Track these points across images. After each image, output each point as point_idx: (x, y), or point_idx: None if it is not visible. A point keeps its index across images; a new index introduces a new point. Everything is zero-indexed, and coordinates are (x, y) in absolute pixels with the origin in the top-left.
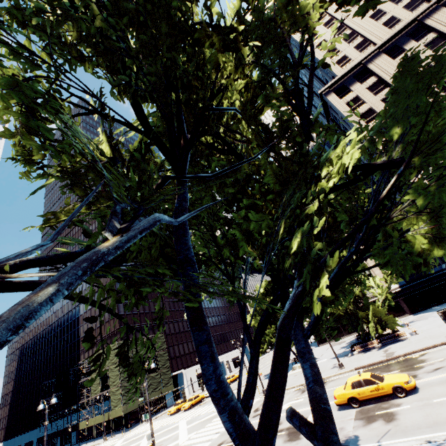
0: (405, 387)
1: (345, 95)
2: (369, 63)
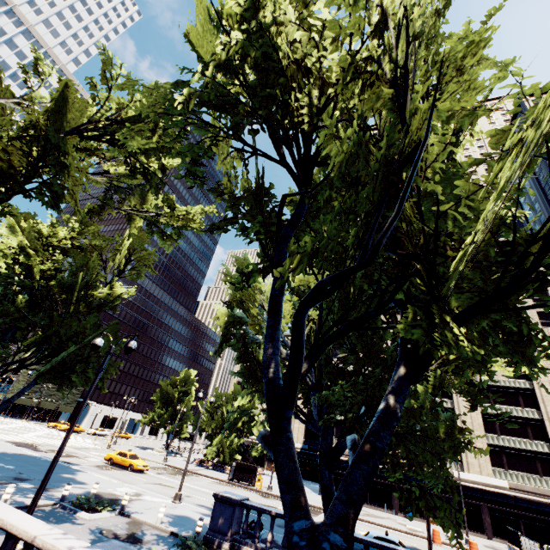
0: (135, 467)
1: None
2: None
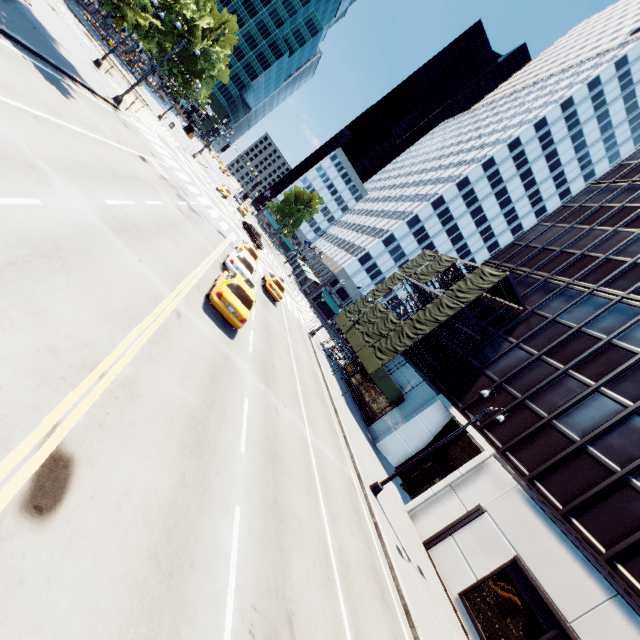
0: None
1: None
2: None
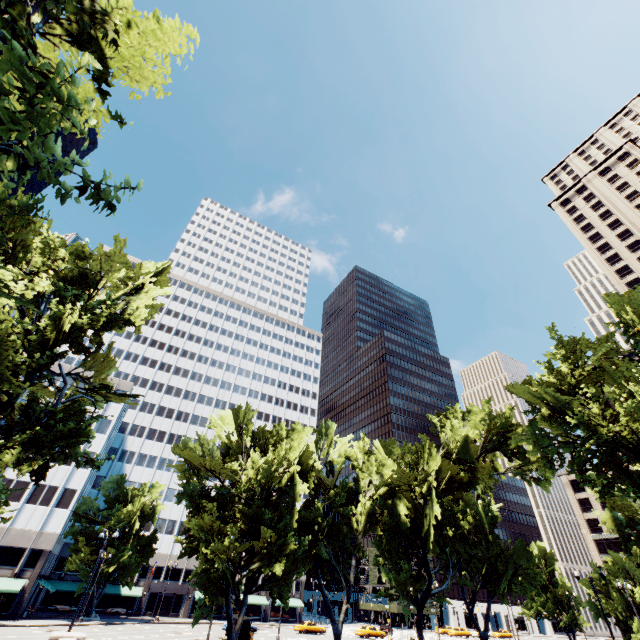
0: None
1: None
2: None
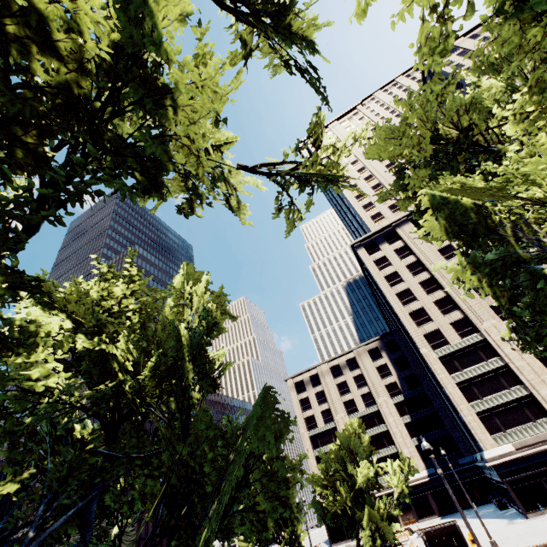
0: None
1: (374, 252)
2: (398, 227)
